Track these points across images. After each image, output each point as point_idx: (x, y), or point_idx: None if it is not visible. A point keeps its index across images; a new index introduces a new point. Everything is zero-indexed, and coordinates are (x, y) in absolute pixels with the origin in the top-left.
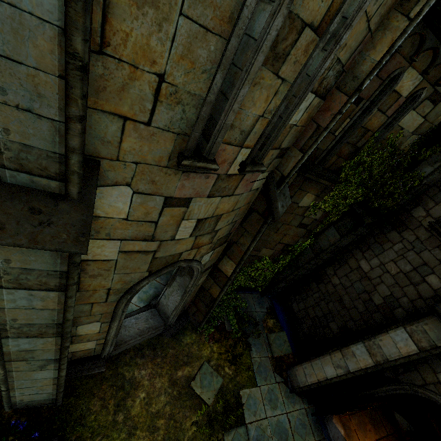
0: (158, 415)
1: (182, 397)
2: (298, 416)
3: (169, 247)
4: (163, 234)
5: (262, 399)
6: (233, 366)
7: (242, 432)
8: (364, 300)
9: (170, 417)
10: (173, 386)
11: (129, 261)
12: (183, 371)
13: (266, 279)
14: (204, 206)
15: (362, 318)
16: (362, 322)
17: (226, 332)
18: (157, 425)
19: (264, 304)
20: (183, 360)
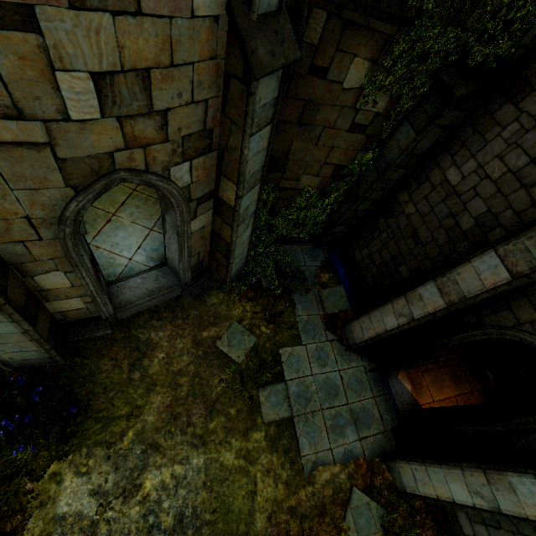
0: (181, 373)
1: (209, 356)
2: (354, 373)
3: (73, 138)
4: (37, 105)
5: (308, 357)
6: (271, 326)
7: (281, 388)
8: (448, 227)
9: (195, 375)
10: (197, 346)
11: (17, 165)
12: (209, 332)
13: (317, 223)
14: (83, 36)
15: (442, 252)
16: (441, 258)
17: (263, 290)
18: (180, 382)
19: (318, 256)
20: (209, 320)
